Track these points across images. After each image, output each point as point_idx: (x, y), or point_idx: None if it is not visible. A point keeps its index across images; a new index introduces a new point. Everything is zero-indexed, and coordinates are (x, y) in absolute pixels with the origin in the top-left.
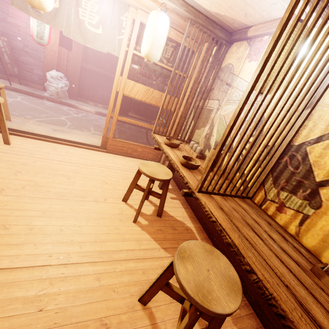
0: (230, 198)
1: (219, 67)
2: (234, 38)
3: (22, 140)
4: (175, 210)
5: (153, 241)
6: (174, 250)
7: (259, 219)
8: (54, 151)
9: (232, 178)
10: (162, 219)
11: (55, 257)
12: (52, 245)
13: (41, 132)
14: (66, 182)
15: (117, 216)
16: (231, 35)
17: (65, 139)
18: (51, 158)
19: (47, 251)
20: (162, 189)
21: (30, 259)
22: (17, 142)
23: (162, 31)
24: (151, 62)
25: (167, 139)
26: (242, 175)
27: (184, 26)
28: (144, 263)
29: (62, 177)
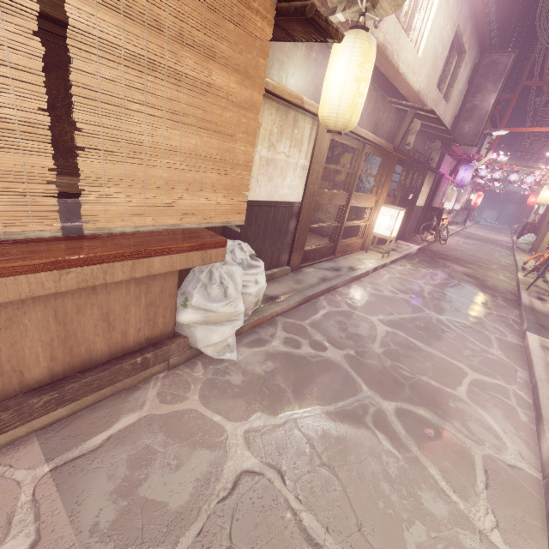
0: None
1: None
2: None
3: None
4: None
5: None
6: None
7: None
8: None
9: None
10: None
11: None
12: None
13: None
14: None
15: None
16: None
17: None
18: None
19: None
20: None
21: None
22: None
23: None
24: None
25: None
26: None
27: None
28: None
29: None
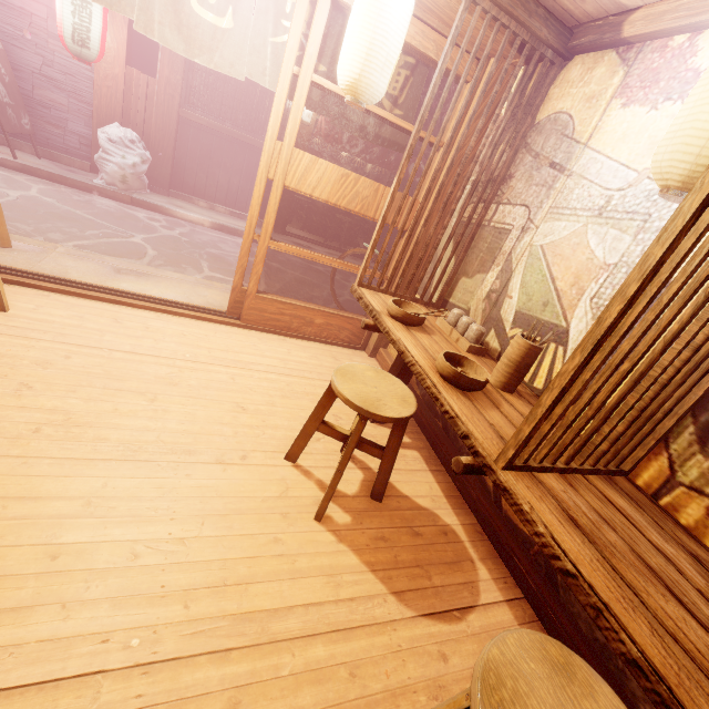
0: (580, 477)
1: (531, 121)
2: (578, 44)
3: (37, 297)
4: (411, 479)
5: (368, 573)
6: (420, 597)
7: (669, 545)
8: (117, 326)
9: (595, 430)
10: (384, 506)
11: (119, 642)
12: (110, 604)
13: (86, 277)
14: (145, 412)
15: (276, 504)
16: (570, 36)
17: (142, 293)
18: (109, 346)
19: (96, 625)
20: (389, 437)
21: (50, 657)
22: (24, 304)
23: (397, 20)
24: (363, 106)
25: (394, 302)
26: (621, 420)
27: (444, 12)
28: (352, 645)
29: (137, 396)
